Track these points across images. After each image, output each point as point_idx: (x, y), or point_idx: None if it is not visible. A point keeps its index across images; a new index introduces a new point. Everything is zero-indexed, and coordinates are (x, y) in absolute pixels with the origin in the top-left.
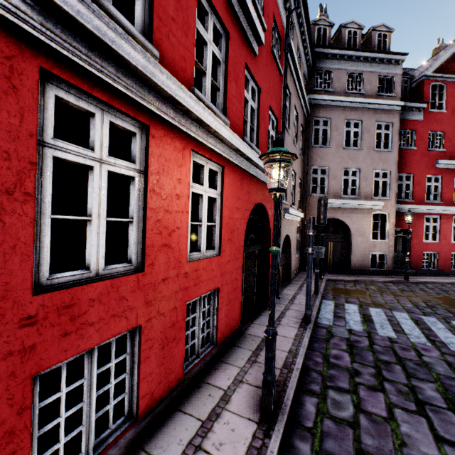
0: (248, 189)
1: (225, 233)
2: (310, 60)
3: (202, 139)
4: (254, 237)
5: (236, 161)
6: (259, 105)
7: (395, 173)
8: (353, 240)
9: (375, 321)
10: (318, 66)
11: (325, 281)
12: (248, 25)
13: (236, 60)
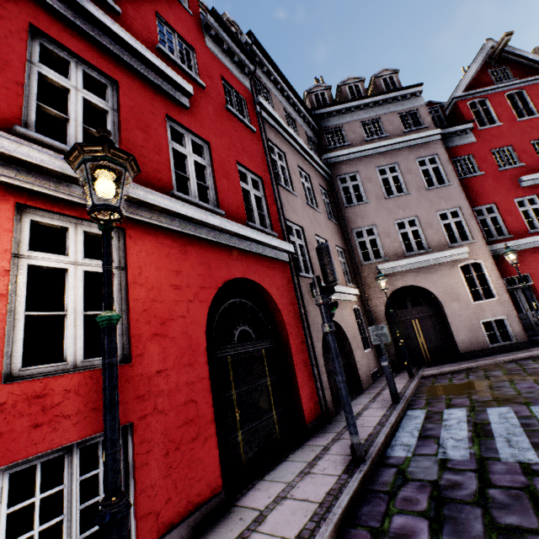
0: (203, 259)
1: (143, 325)
2: (311, 123)
3: (39, 188)
4: (250, 329)
5: (153, 220)
6: (212, 160)
7: (468, 208)
8: (446, 309)
9: (496, 433)
10: (324, 126)
11: (418, 379)
12: (159, 77)
13: (141, 109)
